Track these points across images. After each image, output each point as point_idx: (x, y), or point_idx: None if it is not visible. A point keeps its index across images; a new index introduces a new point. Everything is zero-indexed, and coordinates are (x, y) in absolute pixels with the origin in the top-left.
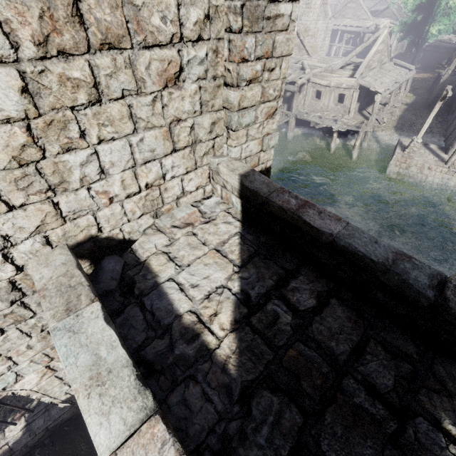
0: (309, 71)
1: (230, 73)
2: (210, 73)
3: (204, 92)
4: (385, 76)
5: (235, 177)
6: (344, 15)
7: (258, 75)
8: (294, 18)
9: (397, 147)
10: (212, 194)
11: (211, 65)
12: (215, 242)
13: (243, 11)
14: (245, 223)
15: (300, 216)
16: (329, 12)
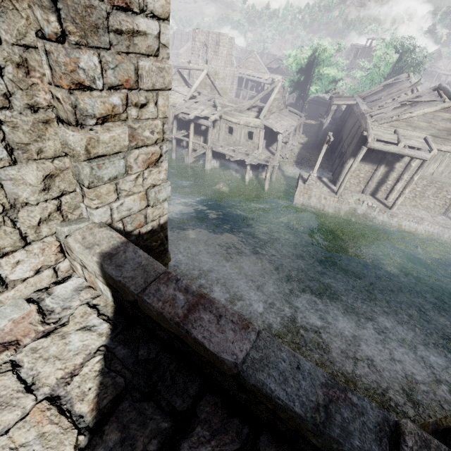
0: (220, 109)
1: (61, 104)
2: (19, 100)
3: (13, 130)
4: (284, 120)
5: (92, 259)
6: (247, 66)
7: (118, 111)
8: (166, 42)
9: (299, 179)
10: (72, 273)
11: (16, 86)
12: (53, 380)
13: (57, 5)
14: (118, 324)
15: (188, 330)
16: (234, 62)
